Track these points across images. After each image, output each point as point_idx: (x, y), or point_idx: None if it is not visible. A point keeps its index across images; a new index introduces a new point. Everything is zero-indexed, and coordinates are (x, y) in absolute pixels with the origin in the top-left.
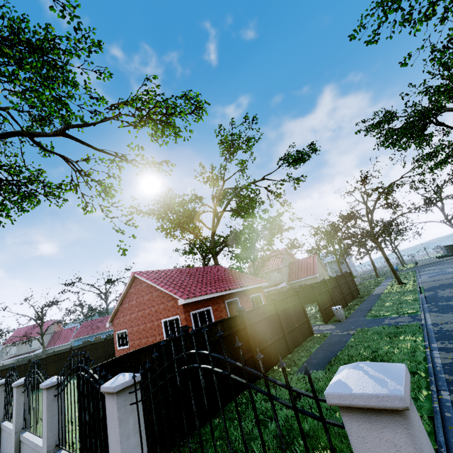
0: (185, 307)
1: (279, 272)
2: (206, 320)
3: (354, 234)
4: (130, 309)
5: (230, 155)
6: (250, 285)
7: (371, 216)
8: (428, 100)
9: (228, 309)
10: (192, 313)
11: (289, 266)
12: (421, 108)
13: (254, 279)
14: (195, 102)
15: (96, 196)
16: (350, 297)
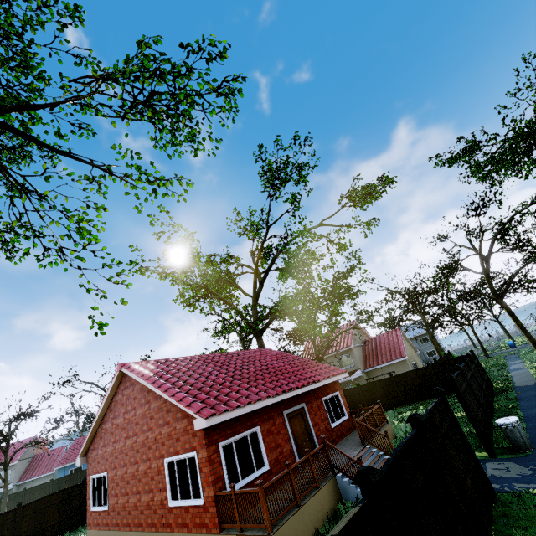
0: (207, 434)
1: (350, 355)
2: (250, 456)
3: (469, 291)
4: (114, 433)
5: (275, 189)
6: (323, 379)
7: (487, 264)
8: (535, 112)
9: (289, 428)
10: (223, 444)
11: (363, 346)
12: (526, 122)
13: (325, 369)
14: (222, 91)
15: (62, 236)
16: (488, 393)
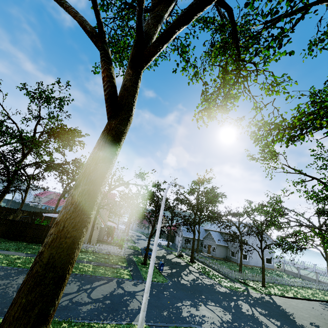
0: None
1: None
2: None
3: None
4: None
5: None
6: None
7: None
8: None
9: None
10: None
11: None
12: None
13: None
14: None
15: None
16: None
